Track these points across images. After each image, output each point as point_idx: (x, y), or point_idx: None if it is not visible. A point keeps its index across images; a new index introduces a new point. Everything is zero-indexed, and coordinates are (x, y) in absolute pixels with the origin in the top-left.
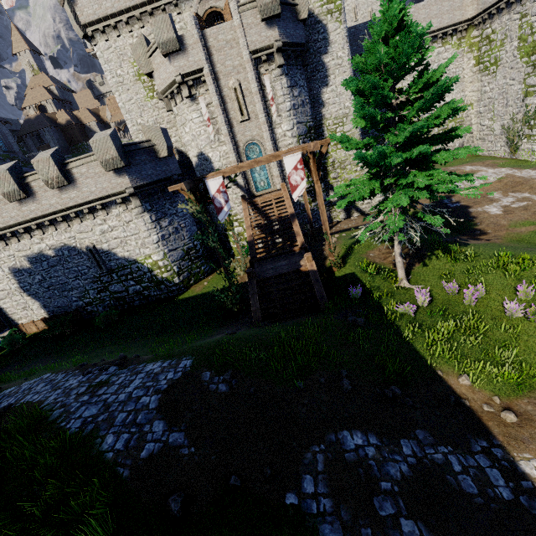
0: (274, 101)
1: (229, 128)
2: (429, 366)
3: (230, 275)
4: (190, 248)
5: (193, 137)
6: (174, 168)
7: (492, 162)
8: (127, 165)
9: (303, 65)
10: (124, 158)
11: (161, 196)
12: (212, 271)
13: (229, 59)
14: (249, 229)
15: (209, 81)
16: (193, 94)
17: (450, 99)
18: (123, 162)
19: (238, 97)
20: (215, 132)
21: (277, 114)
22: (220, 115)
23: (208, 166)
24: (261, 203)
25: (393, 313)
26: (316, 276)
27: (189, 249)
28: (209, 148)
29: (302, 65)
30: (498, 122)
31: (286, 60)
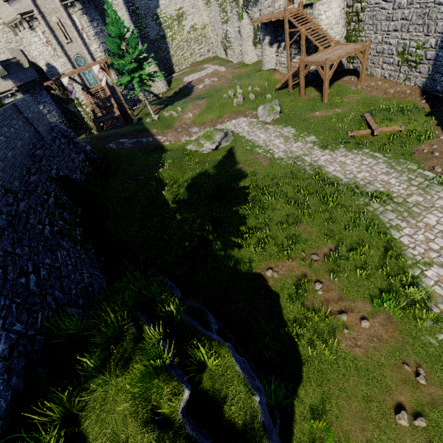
0: (83, 30)
1: (61, 48)
2: (148, 130)
3: (86, 124)
4: (61, 122)
5: (40, 53)
6: (35, 74)
7: (216, 62)
8: (9, 74)
9: (95, 6)
10: (6, 70)
11: (33, 91)
12: (78, 136)
13: (48, 4)
14: (90, 105)
15: (40, 18)
16: (31, 26)
17: (196, 21)
18: (6, 72)
19: (61, 28)
20: (53, 50)
21: (88, 38)
22: (53, 40)
23: (56, 71)
24: (95, 93)
25: (145, 123)
26: (120, 117)
27: (60, 123)
28: (53, 60)
29: (94, 6)
30: (219, 38)
31: (83, 5)
